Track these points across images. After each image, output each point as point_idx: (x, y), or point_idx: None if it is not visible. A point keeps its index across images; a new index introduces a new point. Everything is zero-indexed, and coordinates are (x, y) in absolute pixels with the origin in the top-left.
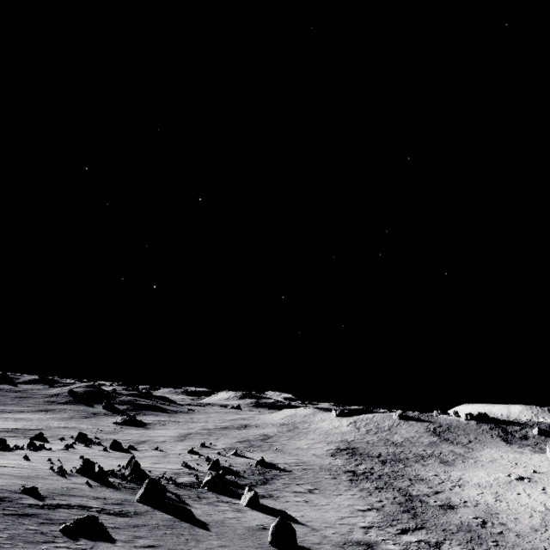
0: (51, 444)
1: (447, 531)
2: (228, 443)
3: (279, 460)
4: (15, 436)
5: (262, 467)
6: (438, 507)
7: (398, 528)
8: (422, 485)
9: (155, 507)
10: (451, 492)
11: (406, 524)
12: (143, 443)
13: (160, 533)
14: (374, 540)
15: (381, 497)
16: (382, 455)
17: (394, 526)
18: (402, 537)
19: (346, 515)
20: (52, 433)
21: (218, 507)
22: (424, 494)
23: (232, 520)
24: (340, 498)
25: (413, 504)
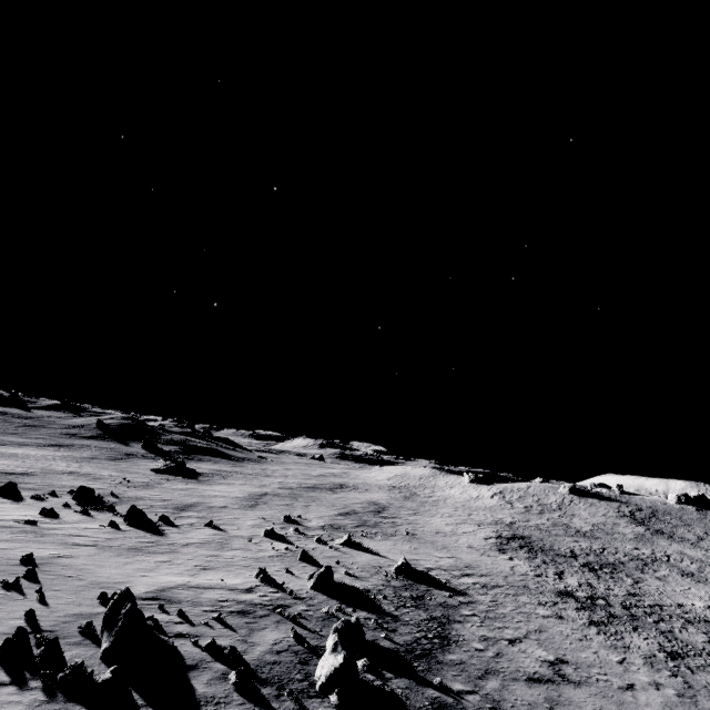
0: (20, 506)
1: None
2: (325, 517)
3: (426, 559)
4: None
5: (407, 578)
6: None
7: None
8: None
9: None
10: None
11: None
12: (190, 508)
13: None
14: None
15: None
16: (578, 555)
17: None
18: None
19: None
20: (44, 482)
21: None
22: None
23: None
24: (647, 704)
25: None
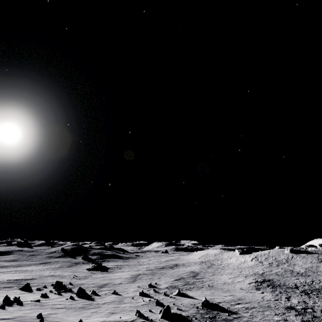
0: (32, 294)
1: None
2: (168, 282)
3: (217, 298)
4: (11, 286)
5: (208, 308)
6: None
7: None
8: None
9: None
10: None
11: None
12: (105, 286)
13: None
14: None
15: None
16: (299, 286)
17: None
18: None
19: None
20: (40, 282)
21: None
22: None
23: None
24: None
25: None
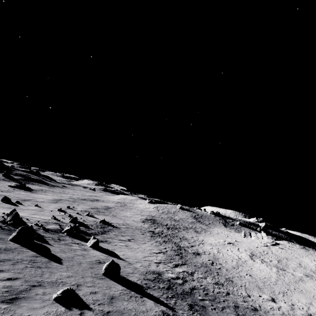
0: None
1: (196, 266)
2: (84, 208)
3: (114, 221)
4: None
5: (103, 224)
6: (193, 253)
7: (173, 263)
8: (185, 242)
9: (24, 245)
10: (198, 247)
11: (177, 262)
12: (28, 200)
13: (21, 266)
14: (161, 270)
15: (166, 246)
16: (168, 225)
17: (172, 262)
18: (175, 269)
19: (147, 255)
20: None
21: (71, 247)
22: (186, 246)
23: (79, 256)
24: (145, 245)
25: (181, 251)
